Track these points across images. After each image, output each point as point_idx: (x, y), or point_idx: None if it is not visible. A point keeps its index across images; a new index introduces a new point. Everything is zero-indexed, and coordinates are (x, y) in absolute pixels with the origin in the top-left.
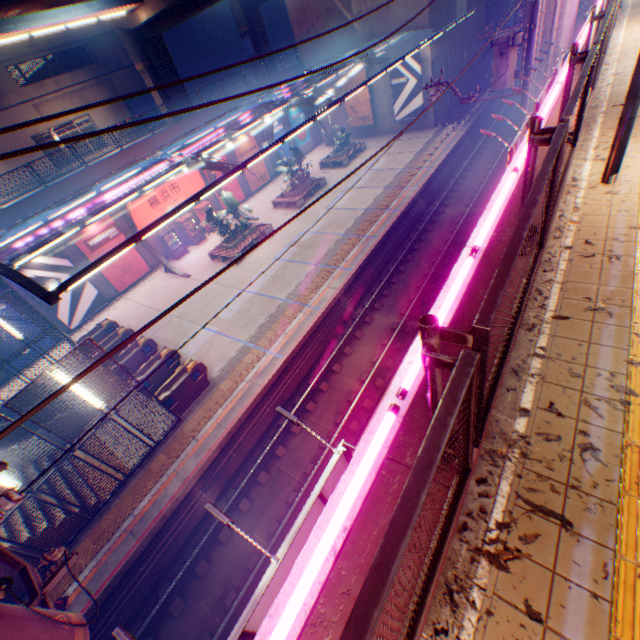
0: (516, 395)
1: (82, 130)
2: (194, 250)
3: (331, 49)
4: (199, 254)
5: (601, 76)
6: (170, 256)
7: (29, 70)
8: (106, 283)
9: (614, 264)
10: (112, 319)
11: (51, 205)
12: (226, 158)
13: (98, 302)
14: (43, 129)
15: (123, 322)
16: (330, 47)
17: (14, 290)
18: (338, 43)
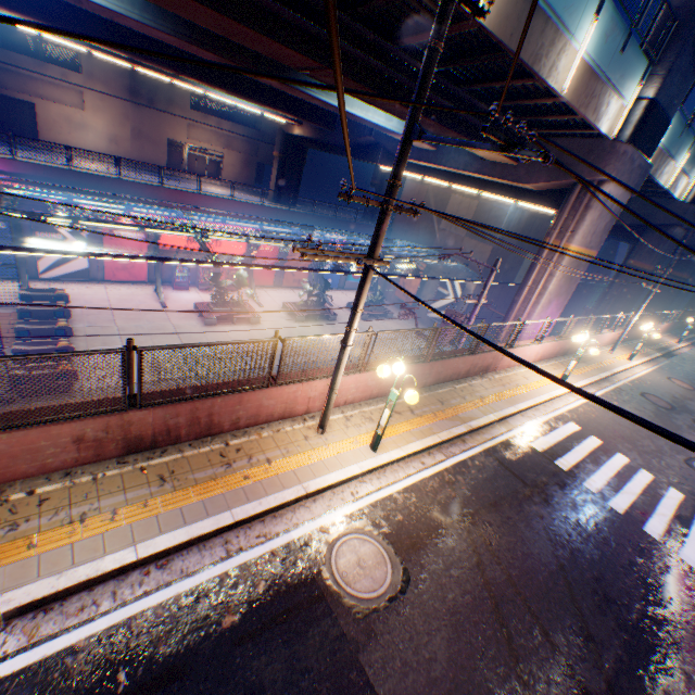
0: (47, 483)
1: (210, 159)
2: (195, 292)
3: (415, 236)
4: (194, 297)
5: (463, 379)
6: (173, 282)
7: (207, 104)
8: (102, 265)
9: (222, 468)
10: (77, 293)
11: (110, 190)
12: (279, 249)
13: (82, 274)
14: (182, 140)
15: (81, 301)
16: (415, 235)
17: (20, 222)
18: (421, 236)
